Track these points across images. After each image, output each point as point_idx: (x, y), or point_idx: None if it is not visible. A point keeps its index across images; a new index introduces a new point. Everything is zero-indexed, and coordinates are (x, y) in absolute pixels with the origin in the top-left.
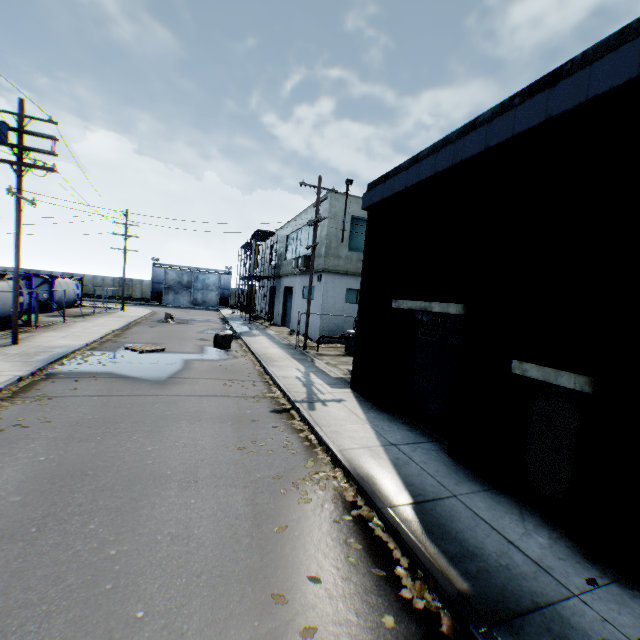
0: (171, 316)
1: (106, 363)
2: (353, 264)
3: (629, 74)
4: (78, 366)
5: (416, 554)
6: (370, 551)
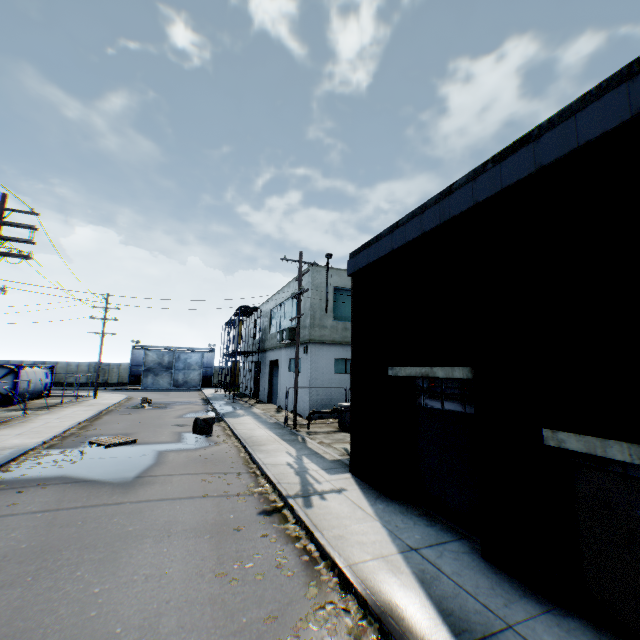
0: (148, 400)
1: (63, 464)
2: (339, 333)
3: (621, 116)
4: (27, 471)
5: None
6: None
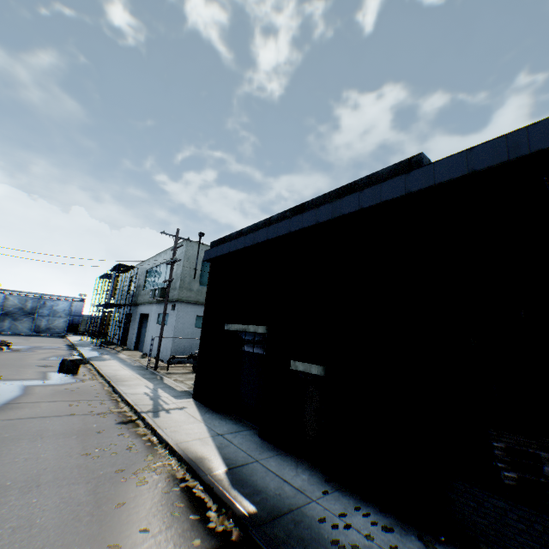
0: (8, 344)
1: None
2: (203, 296)
3: (314, 222)
4: None
5: (222, 498)
6: (190, 506)
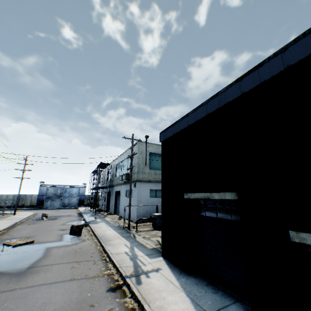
0: (46, 215)
1: None
2: (152, 176)
3: None
4: None
5: None
6: None
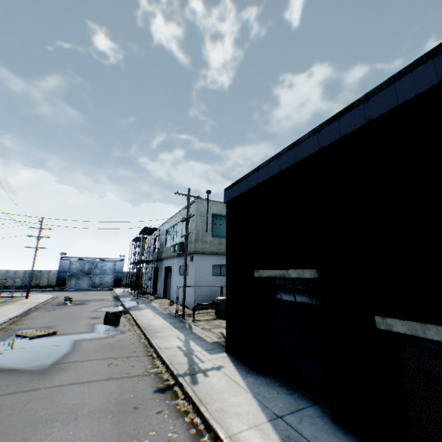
0: (70, 299)
1: None
2: (216, 246)
3: (430, 82)
4: None
5: None
6: None
